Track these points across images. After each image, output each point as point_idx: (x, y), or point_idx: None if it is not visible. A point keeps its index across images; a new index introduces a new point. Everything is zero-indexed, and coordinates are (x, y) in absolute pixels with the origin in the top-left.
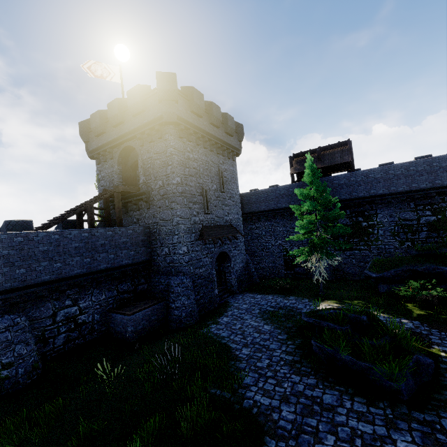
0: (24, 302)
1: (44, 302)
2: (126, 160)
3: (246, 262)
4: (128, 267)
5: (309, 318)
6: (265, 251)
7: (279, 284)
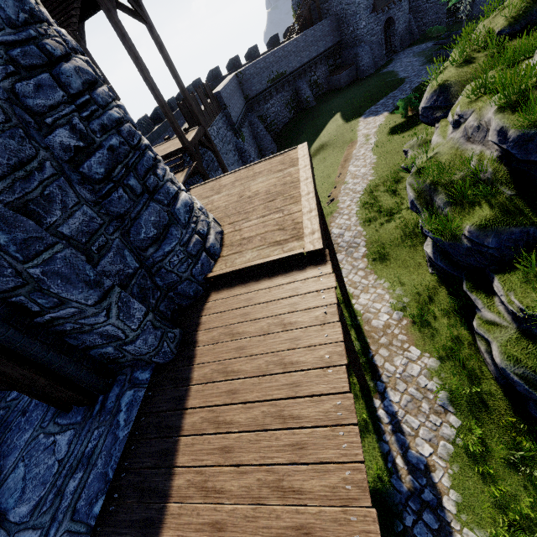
0: (301, 75)
1: (306, 74)
2: None
3: (408, 22)
4: (331, 48)
5: (434, 42)
6: (429, 3)
7: (433, 33)
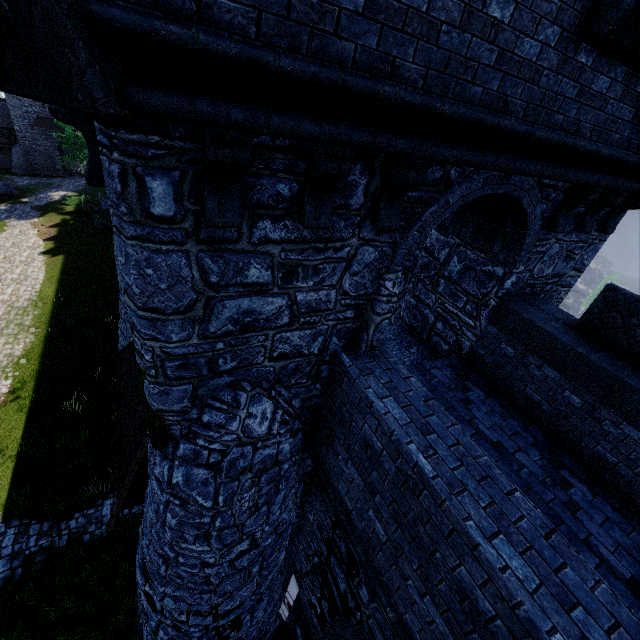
0: None
1: None
2: None
3: None
4: None
5: None
6: None
7: None
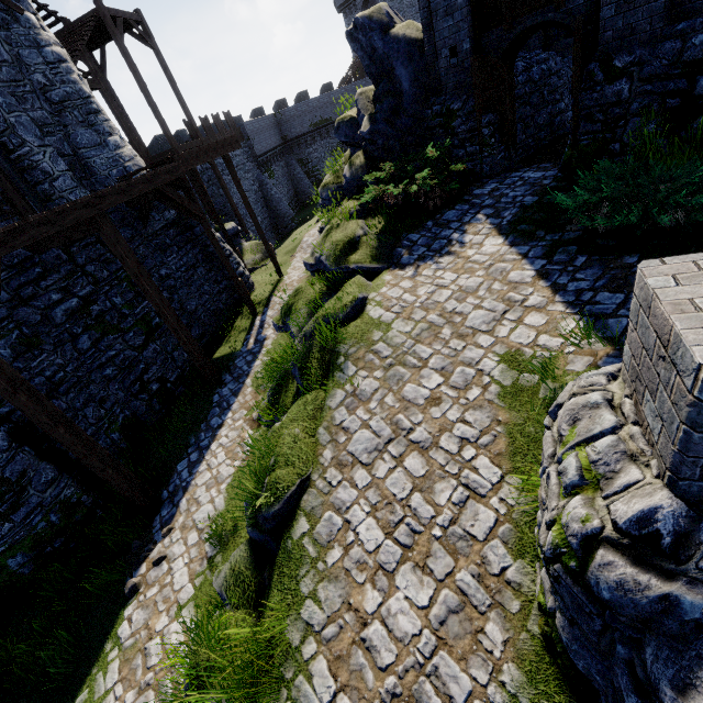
0: None
1: None
2: (367, 8)
3: None
4: None
5: None
6: None
7: None
